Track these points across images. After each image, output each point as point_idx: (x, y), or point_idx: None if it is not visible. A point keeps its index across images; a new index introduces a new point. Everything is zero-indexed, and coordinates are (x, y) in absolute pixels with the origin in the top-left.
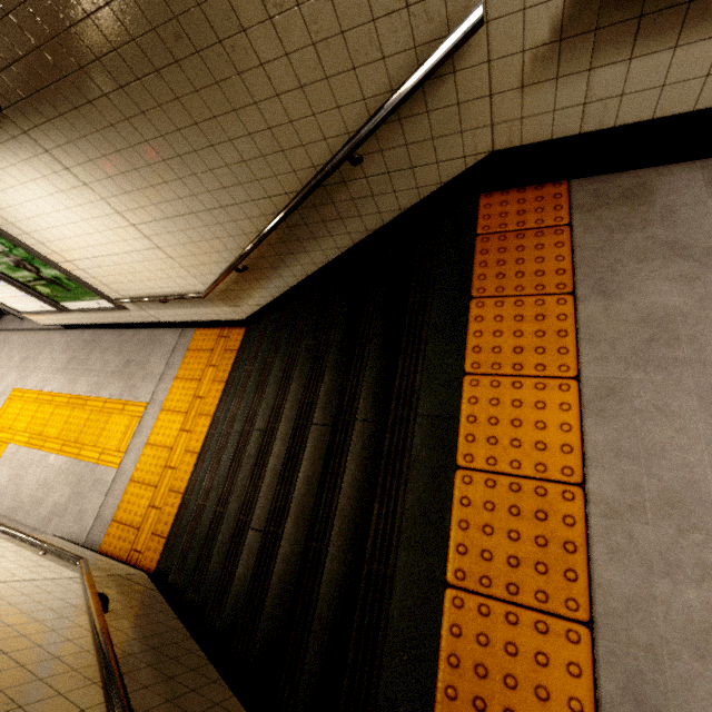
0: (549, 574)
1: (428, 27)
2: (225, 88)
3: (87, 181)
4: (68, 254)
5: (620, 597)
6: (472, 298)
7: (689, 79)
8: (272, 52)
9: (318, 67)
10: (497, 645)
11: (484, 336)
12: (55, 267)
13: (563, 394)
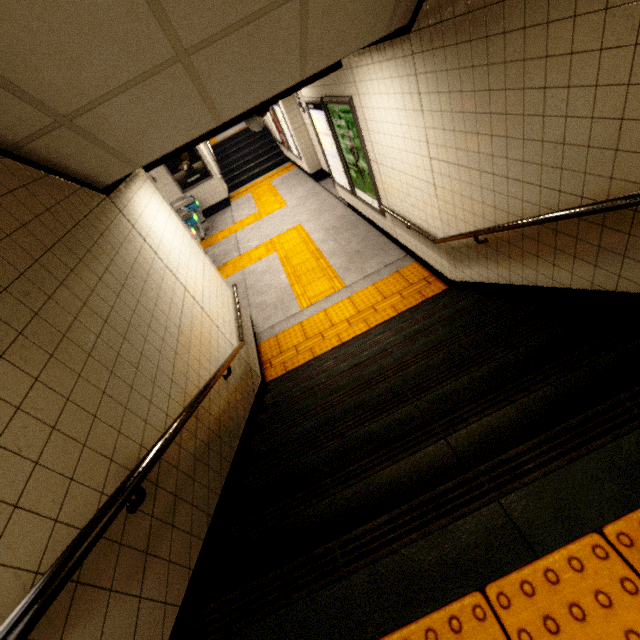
0: None
1: None
2: (606, 57)
3: (424, 109)
4: (379, 157)
5: None
6: None
7: None
8: None
9: None
10: None
11: None
12: (367, 162)
13: None
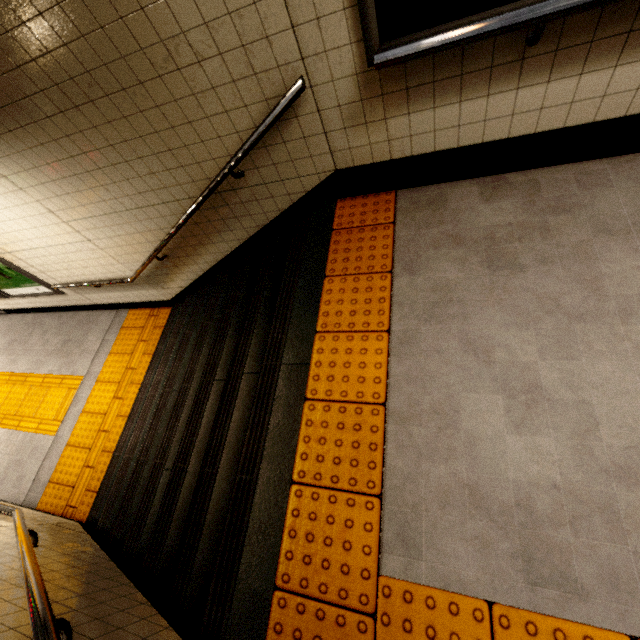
0: (358, 466)
1: (272, 88)
2: (131, 121)
3: (22, 187)
4: (7, 246)
5: (400, 476)
6: (325, 277)
7: (449, 128)
8: (164, 98)
9: (200, 109)
10: (322, 519)
11: (331, 304)
12: None
13: (378, 343)
